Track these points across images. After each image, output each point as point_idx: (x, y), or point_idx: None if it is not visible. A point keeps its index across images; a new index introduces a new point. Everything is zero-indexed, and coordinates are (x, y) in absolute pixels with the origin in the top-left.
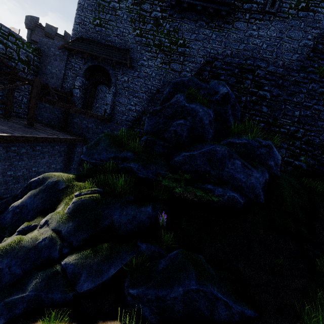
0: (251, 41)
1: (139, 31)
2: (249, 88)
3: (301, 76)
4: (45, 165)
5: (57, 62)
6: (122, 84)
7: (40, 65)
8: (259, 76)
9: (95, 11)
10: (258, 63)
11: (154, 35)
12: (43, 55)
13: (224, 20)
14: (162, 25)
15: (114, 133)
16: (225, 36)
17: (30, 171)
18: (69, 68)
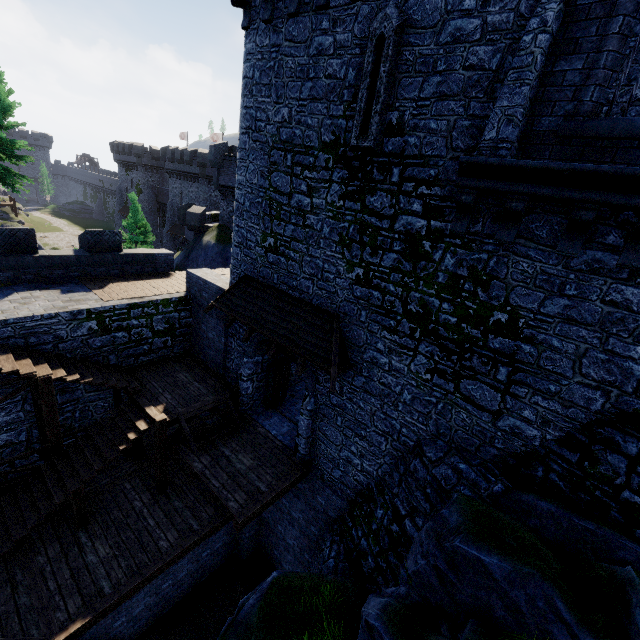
0: None
1: (364, 270)
2: None
3: None
4: (189, 563)
5: (213, 319)
6: (329, 396)
7: (193, 320)
8: None
9: (264, 218)
10: None
11: (404, 286)
12: (195, 303)
13: None
14: (429, 256)
15: (317, 499)
16: None
17: (160, 592)
18: (231, 333)
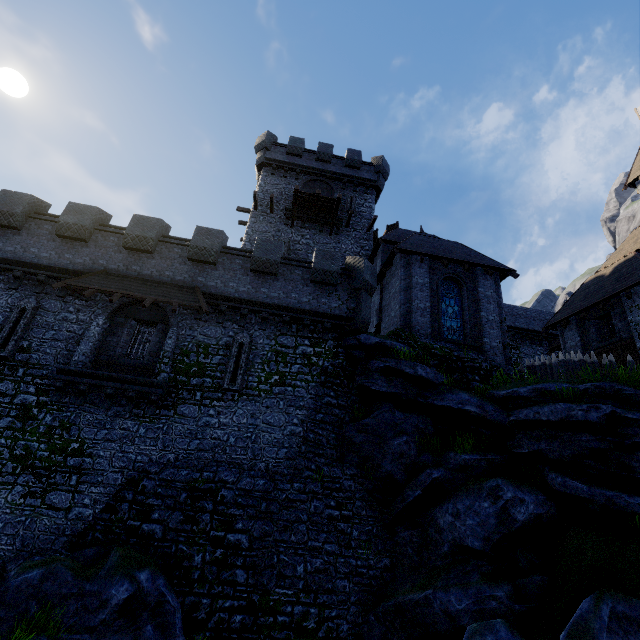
0: (210, 434)
1: None
2: (209, 531)
3: (296, 489)
4: None
5: None
6: None
7: None
8: (226, 502)
9: None
10: (223, 475)
11: (14, 438)
12: None
13: (159, 403)
14: (36, 417)
15: None
16: (163, 429)
17: None
18: None
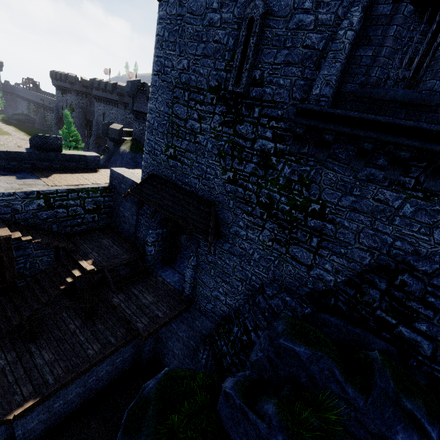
0: None
1: (233, 173)
2: None
3: None
4: (107, 365)
5: (128, 203)
6: (206, 256)
7: (113, 204)
8: None
9: (167, 135)
10: None
11: (258, 185)
12: (115, 191)
13: None
14: (275, 166)
15: (196, 323)
16: None
17: (86, 384)
18: (141, 213)
